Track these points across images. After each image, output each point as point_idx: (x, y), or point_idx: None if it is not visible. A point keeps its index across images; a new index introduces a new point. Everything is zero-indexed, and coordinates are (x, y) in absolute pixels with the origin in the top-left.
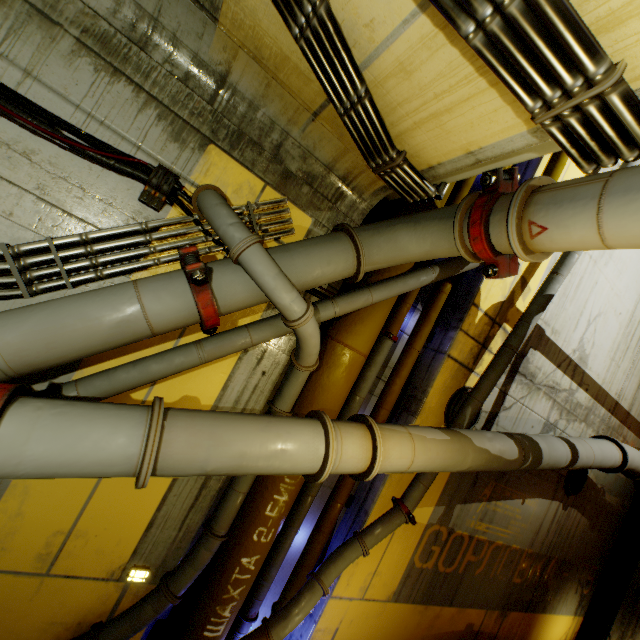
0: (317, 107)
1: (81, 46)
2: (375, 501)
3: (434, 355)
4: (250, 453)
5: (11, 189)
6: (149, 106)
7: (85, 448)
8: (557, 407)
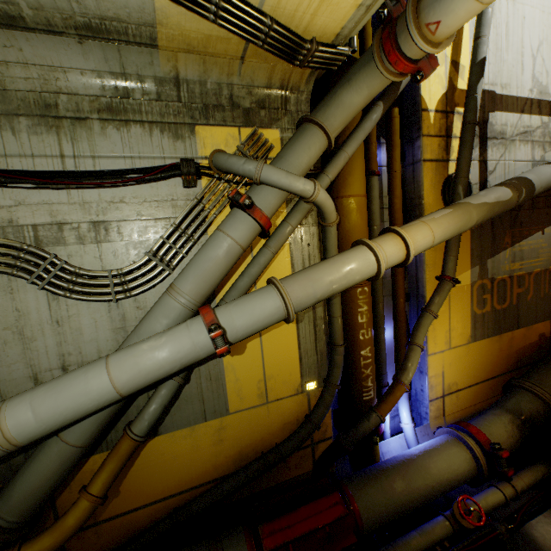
0: (241, 53)
1: (103, 122)
2: (425, 286)
3: (413, 168)
4: (334, 278)
5: (128, 224)
6: (153, 129)
7: (257, 312)
8: (537, 145)
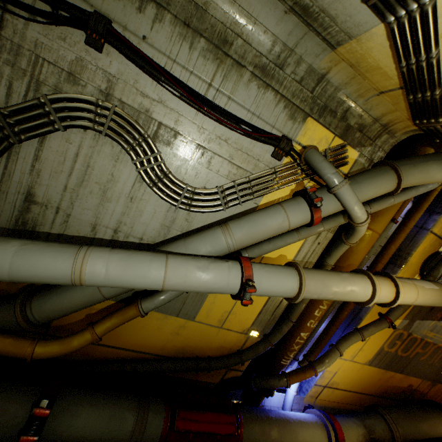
0: (386, 90)
1: (252, 76)
2: (367, 313)
3: (418, 230)
4: (338, 291)
5: (219, 159)
6: (280, 102)
7: (278, 286)
8: None
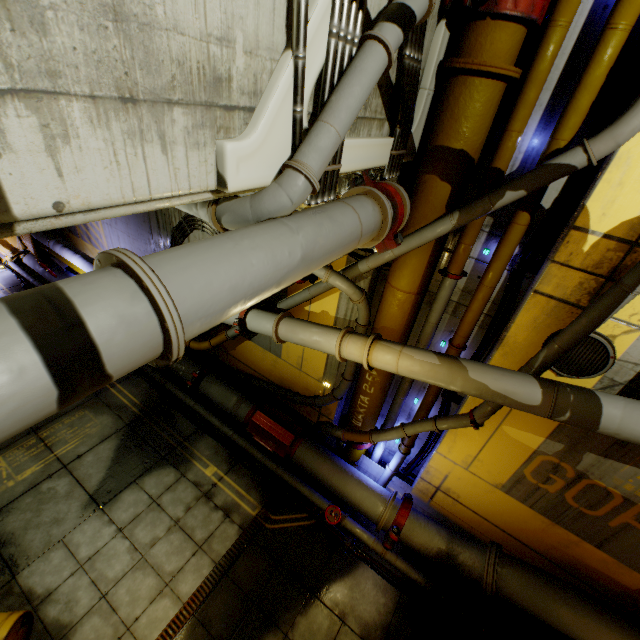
0: None
1: None
2: (462, 404)
3: (529, 289)
4: (305, 340)
5: None
6: None
7: (262, 327)
8: None
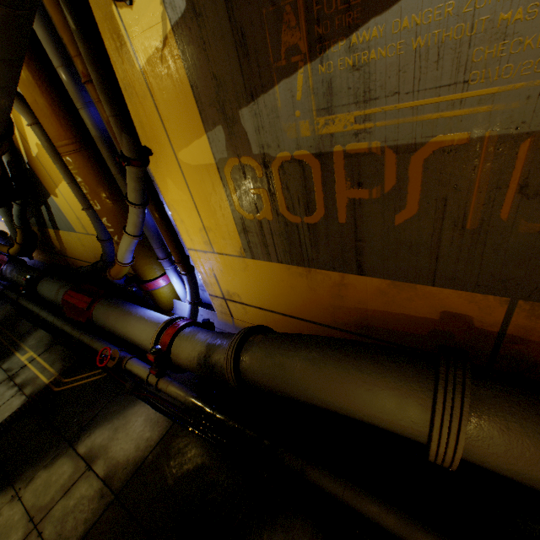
0: None
1: None
2: None
3: None
4: None
5: None
6: None
7: None
8: None
